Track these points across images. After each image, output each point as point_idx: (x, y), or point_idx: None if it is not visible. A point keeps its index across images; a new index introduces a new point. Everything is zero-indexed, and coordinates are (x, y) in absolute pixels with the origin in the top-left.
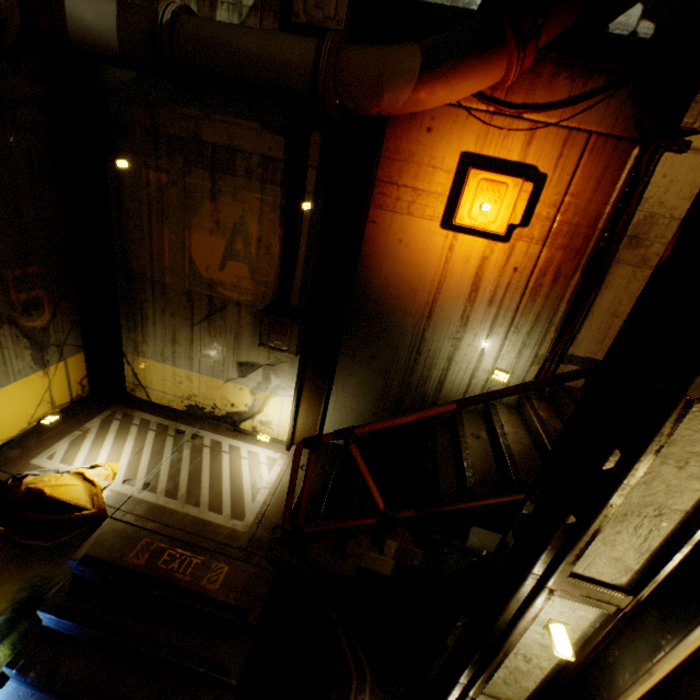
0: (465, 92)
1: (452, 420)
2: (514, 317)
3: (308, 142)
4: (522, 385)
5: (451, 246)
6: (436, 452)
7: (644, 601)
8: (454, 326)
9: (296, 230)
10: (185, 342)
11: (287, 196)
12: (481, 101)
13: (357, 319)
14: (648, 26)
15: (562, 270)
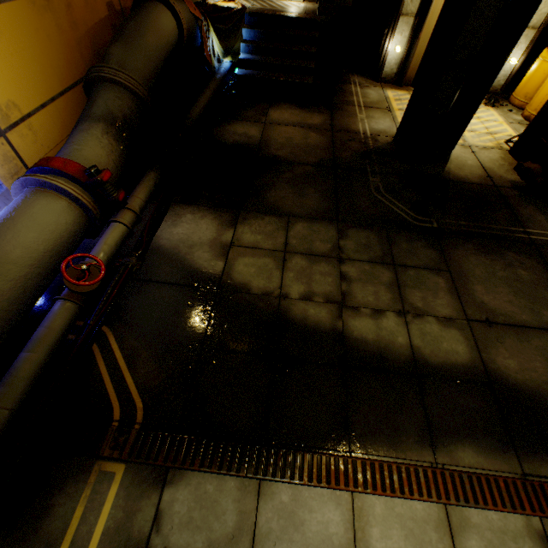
0: None
1: None
2: None
3: None
4: None
5: None
6: None
7: None
8: None
9: None
10: None
11: None
12: None
13: None
14: None
15: None
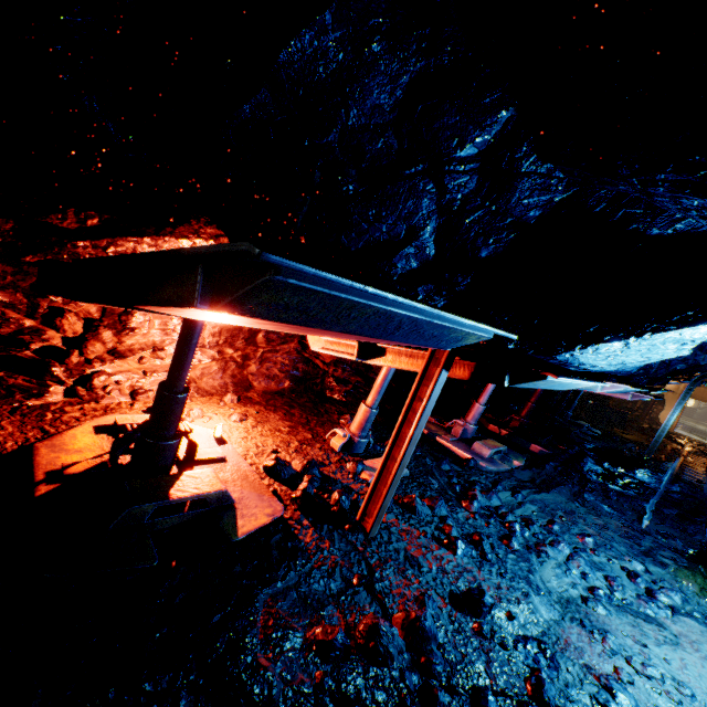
0: None
1: None
2: None
3: None
4: None
5: None
6: None
7: None
8: None
9: None
10: None
11: None
12: None
13: None
14: None
15: None
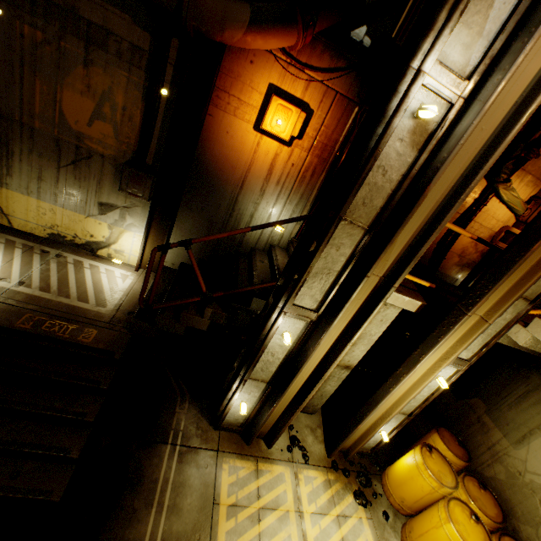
0: (274, 46)
1: (250, 254)
2: (290, 194)
3: (169, 45)
4: (284, 220)
5: (258, 143)
6: (239, 269)
7: (321, 314)
8: (256, 195)
9: (155, 108)
10: (51, 181)
11: (150, 80)
12: (283, 54)
13: (194, 182)
14: (368, 40)
15: (317, 170)
